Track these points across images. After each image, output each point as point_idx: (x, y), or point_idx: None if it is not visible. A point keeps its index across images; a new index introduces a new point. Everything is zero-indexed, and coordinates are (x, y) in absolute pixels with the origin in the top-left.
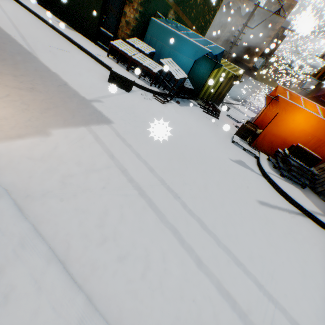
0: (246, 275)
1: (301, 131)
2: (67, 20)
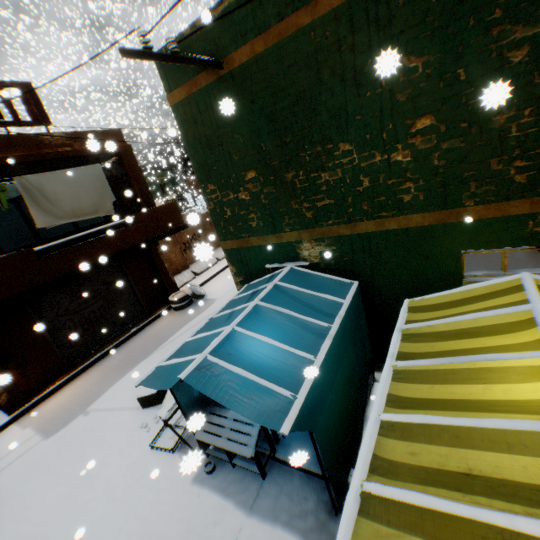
0: None
1: None
2: None
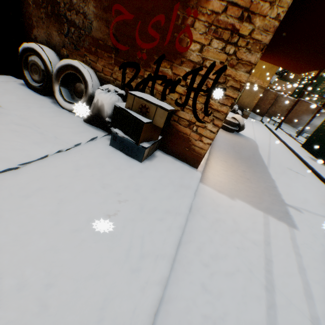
0: None
1: None
2: (321, 157)
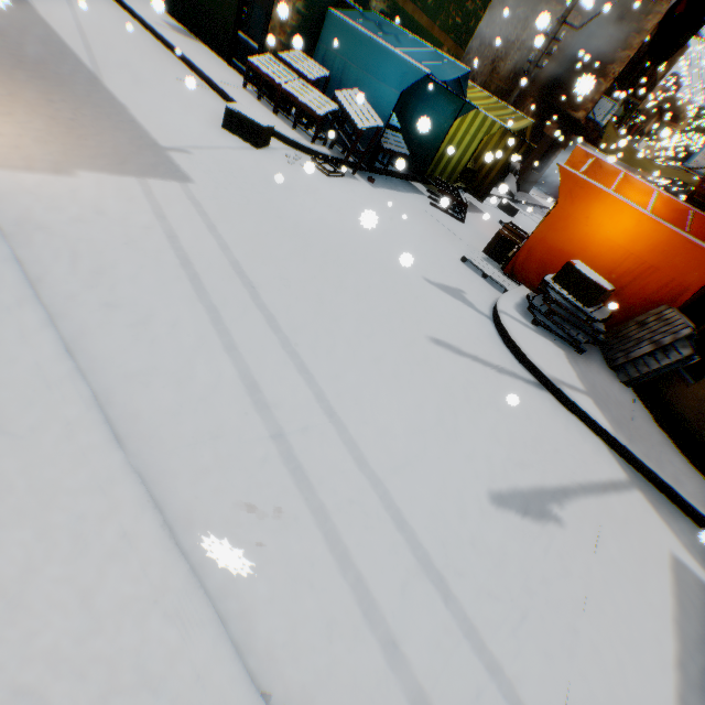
0: (305, 384)
1: (605, 243)
2: (186, 19)
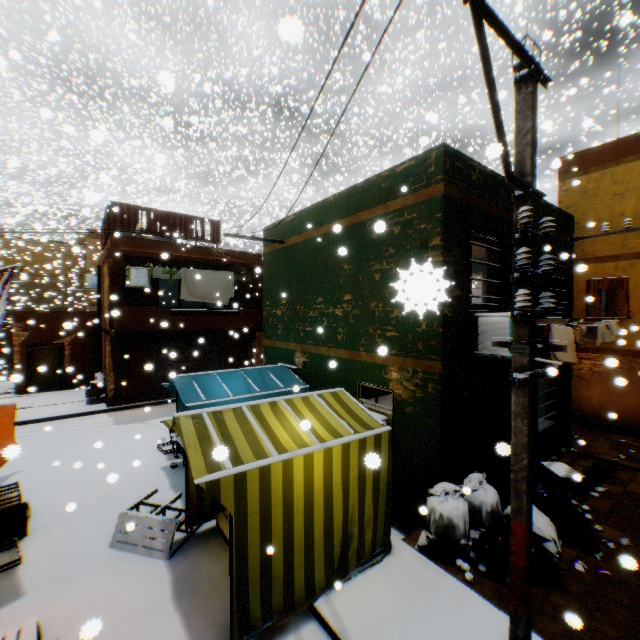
0: None
1: None
2: None
